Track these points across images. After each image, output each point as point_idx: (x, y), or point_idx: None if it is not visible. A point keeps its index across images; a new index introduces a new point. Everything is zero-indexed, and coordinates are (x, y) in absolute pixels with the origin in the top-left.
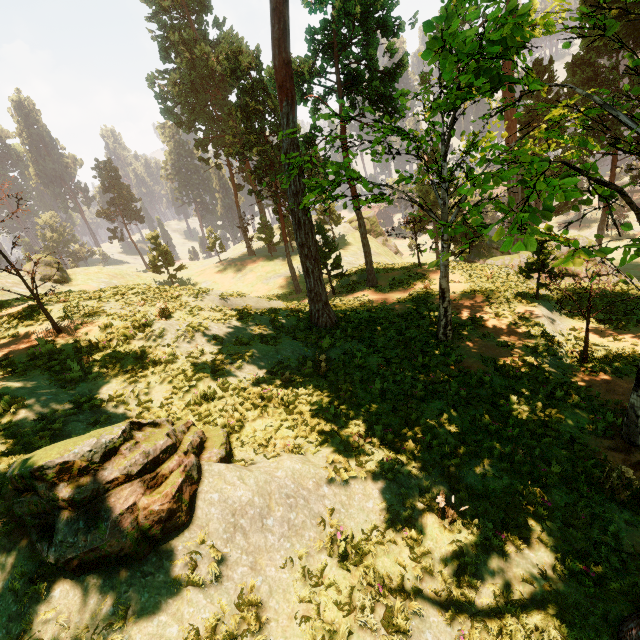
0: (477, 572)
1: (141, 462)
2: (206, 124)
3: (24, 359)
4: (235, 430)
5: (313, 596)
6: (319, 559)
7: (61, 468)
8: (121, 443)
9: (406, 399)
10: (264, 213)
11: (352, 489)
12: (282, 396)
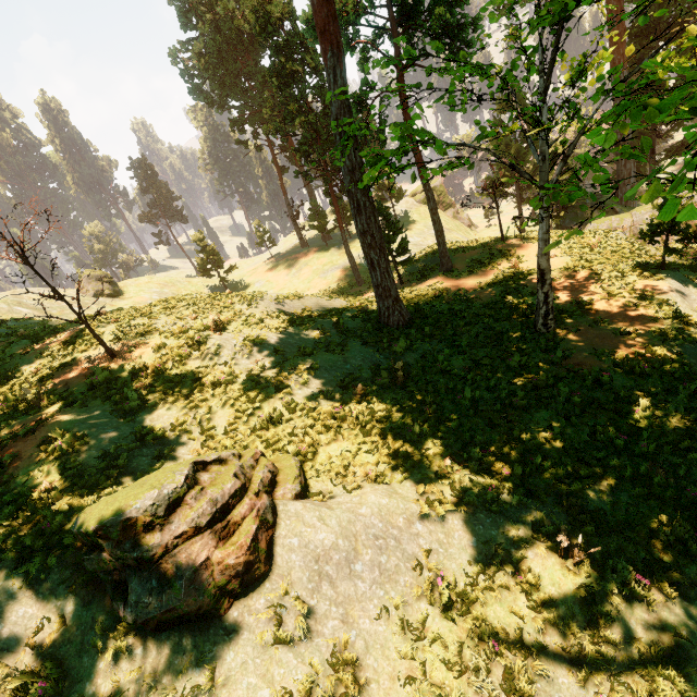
0: (614, 624)
1: (209, 511)
2: (239, 99)
3: (83, 389)
4: (308, 457)
5: (416, 652)
6: (418, 608)
7: (124, 525)
8: (185, 492)
9: (504, 410)
10: (314, 197)
11: (450, 525)
12: (357, 415)
